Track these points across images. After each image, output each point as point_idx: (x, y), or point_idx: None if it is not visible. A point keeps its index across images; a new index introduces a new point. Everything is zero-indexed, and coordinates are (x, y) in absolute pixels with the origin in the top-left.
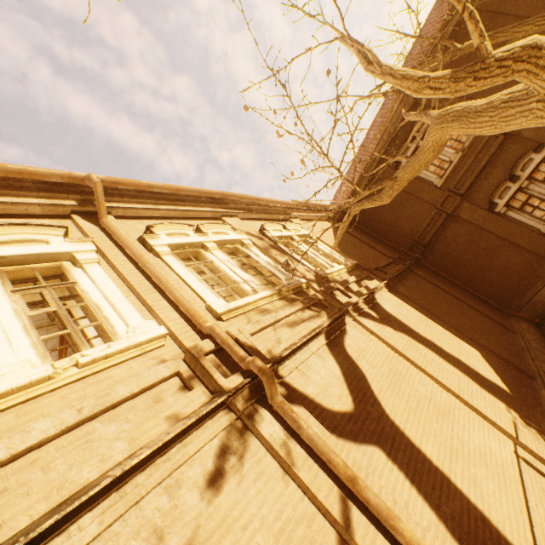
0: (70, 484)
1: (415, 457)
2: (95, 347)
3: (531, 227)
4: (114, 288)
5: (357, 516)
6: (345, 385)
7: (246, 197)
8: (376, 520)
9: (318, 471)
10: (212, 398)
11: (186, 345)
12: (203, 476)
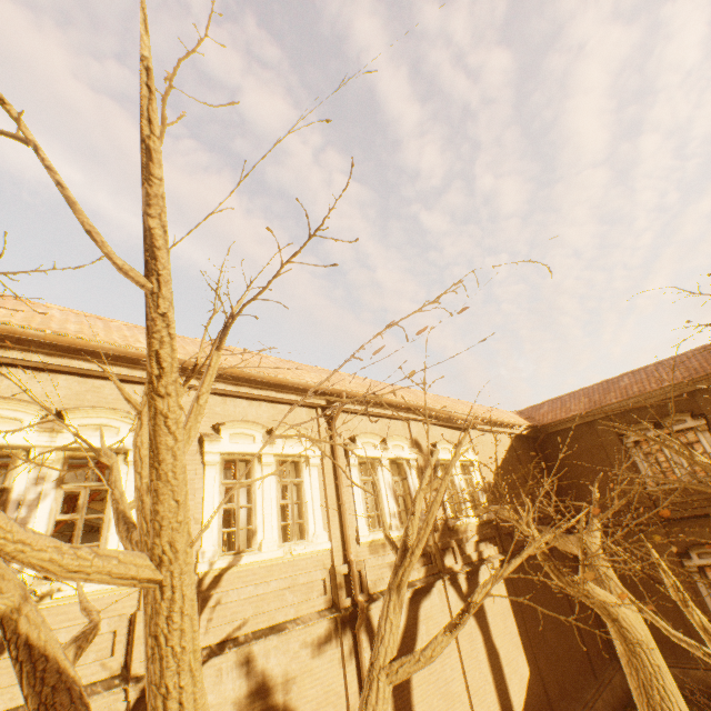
0: (275, 619)
1: (407, 709)
2: (300, 546)
3: (707, 608)
4: (318, 494)
5: None
6: (400, 636)
7: (439, 412)
8: None
9: (355, 679)
10: (332, 606)
11: (335, 561)
12: (312, 644)
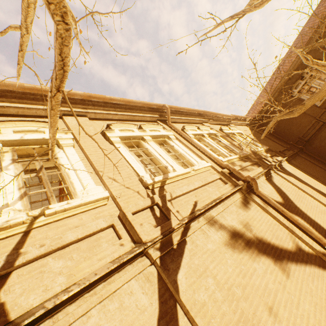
0: (211, 197)
1: (313, 222)
2: (195, 166)
3: None
4: (185, 149)
5: (294, 228)
6: (278, 194)
7: (213, 113)
8: (302, 231)
9: (278, 214)
10: (235, 187)
11: (218, 170)
12: (241, 206)
